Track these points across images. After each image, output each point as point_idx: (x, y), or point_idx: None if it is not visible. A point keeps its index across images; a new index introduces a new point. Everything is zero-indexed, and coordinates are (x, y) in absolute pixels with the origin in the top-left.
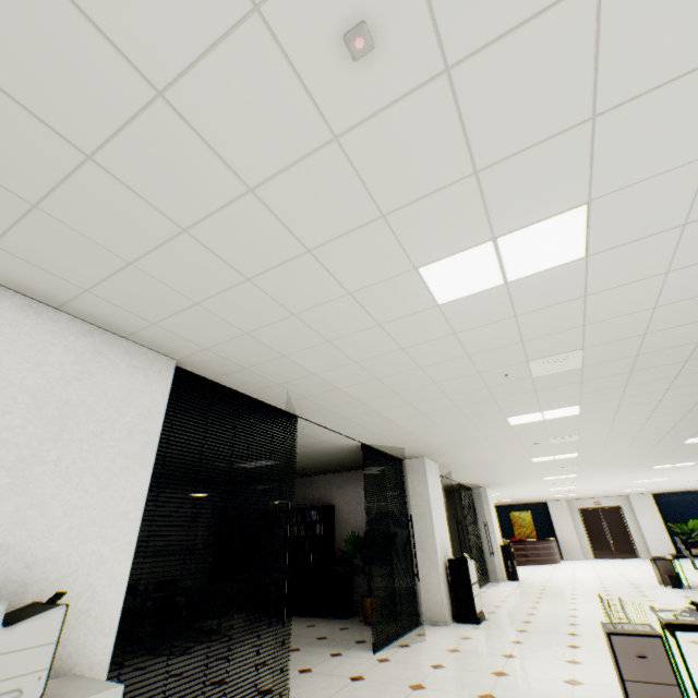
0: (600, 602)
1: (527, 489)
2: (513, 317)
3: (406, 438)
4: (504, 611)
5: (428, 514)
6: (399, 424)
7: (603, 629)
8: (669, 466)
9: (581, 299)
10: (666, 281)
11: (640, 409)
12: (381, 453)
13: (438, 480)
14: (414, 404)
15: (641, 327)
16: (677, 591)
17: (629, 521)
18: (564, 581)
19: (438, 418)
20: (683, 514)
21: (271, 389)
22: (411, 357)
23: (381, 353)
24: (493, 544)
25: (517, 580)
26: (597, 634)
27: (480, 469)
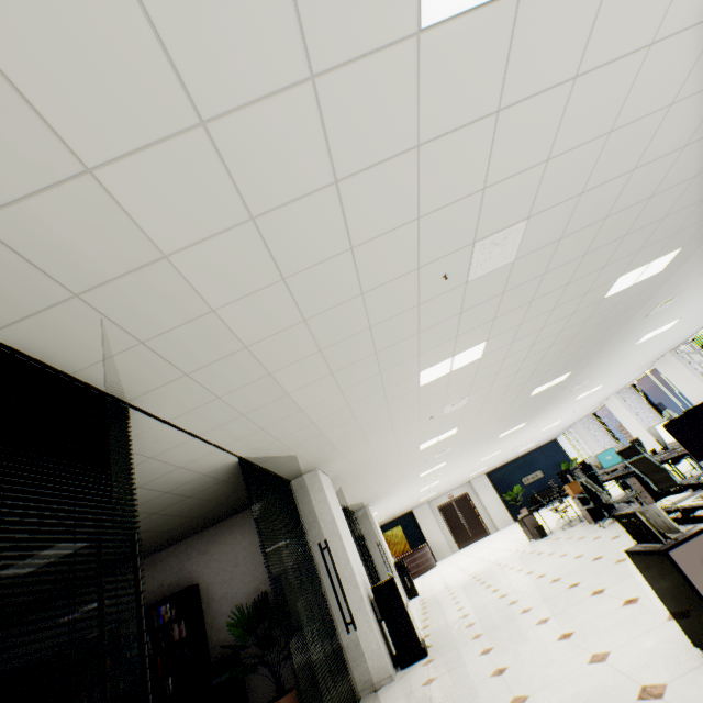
0: (621, 523)
1: (402, 496)
2: (494, 116)
3: (301, 436)
4: (437, 627)
5: (336, 539)
6: (298, 404)
7: (647, 553)
8: (508, 432)
9: (569, 86)
10: (641, 70)
11: (525, 345)
12: (264, 473)
13: (335, 496)
14: (326, 350)
15: (585, 178)
16: (548, 538)
17: (476, 504)
18: (458, 575)
19: (349, 382)
20: (508, 483)
21: (59, 317)
22: (345, 213)
23: (300, 194)
24: (388, 565)
25: (418, 595)
26: (544, 598)
27: (370, 476)
